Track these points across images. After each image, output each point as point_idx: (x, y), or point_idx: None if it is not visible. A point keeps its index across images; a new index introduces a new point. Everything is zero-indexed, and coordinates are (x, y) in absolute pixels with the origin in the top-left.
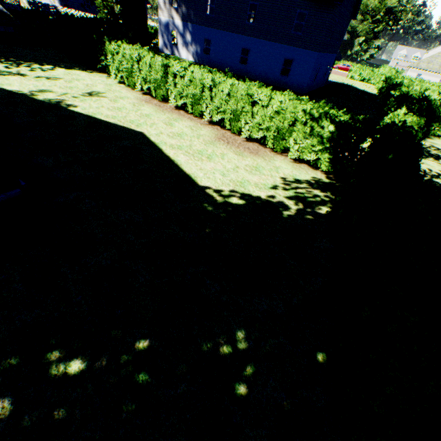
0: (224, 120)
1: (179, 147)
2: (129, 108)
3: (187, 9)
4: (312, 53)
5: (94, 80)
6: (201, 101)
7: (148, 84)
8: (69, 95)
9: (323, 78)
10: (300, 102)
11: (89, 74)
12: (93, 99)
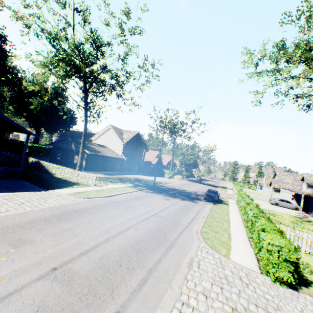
0: None
1: None
2: None
3: None
4: None
5: None
6: None
7: None
8: None
9: None
10: None
11: None
12: None
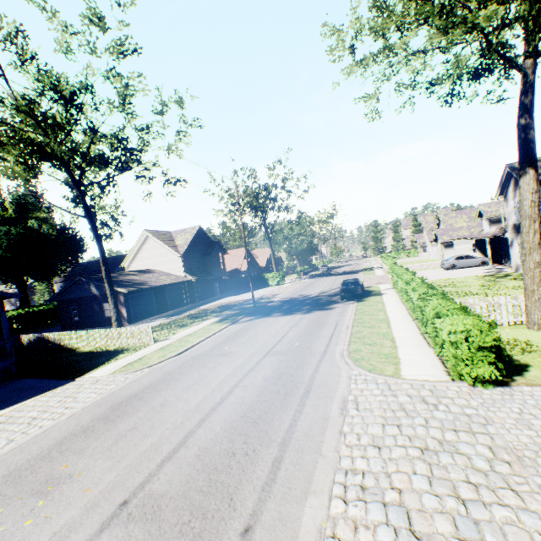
0: None
1: None
2: None
3: None
4: None
5: None
6: None
7: None
8: None
9: None
10: None
11: None
12: None
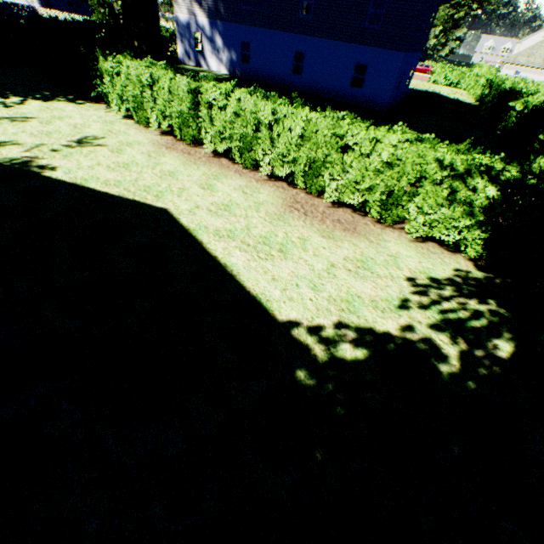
0: (294, 174)
1: (230, 234)
2: (142, 162)
3: (214, 2)
4: (396, 54)
5: (85, 117)
6: (255, 145)
7: (169, 119)
8: (44, 147)
9: (405, 86)
10: (385, 125)
11: (79, 107)
12: (83, 151)
